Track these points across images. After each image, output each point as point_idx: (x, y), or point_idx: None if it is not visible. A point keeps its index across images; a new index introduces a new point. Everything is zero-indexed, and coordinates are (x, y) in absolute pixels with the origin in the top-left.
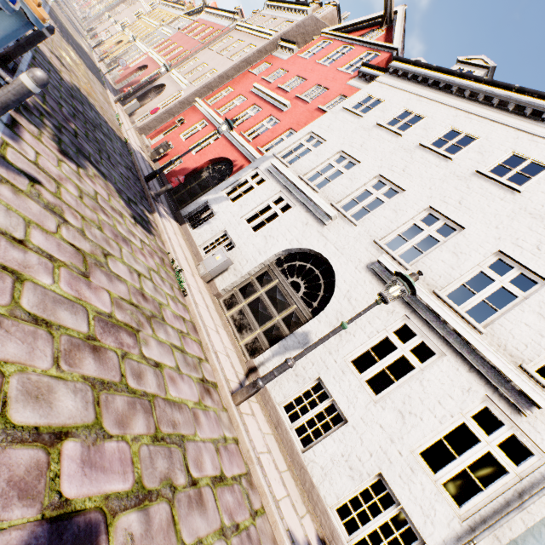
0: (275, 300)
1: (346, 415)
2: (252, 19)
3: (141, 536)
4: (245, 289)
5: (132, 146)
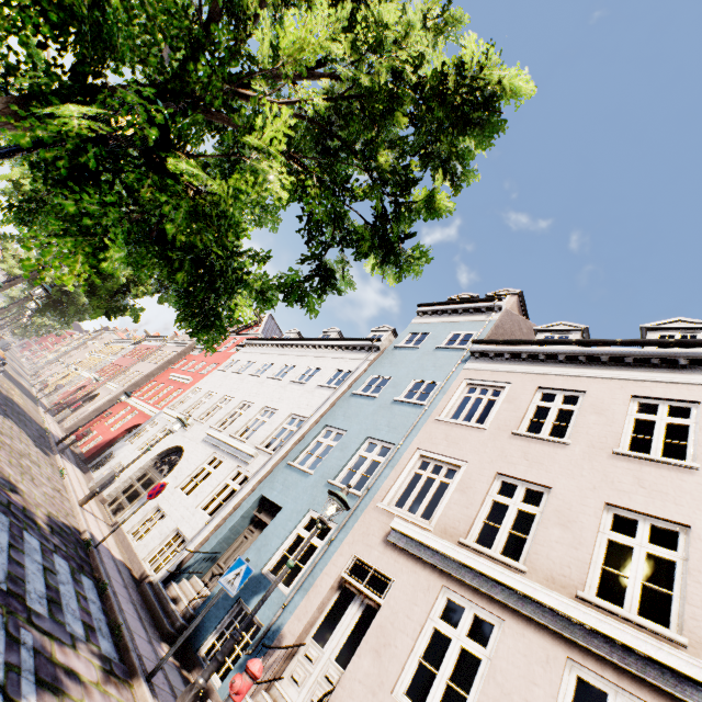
0: (146, 484)
1: (167, 512)
2: (180, 337)
3: (9, 464)
4: (127, 488)
5: (52, 431)
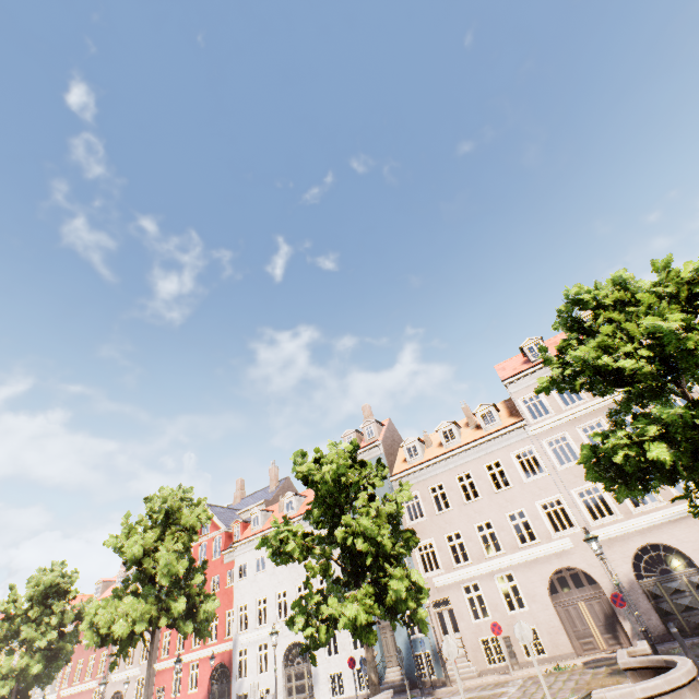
0: (299, 677)
1: (340, 669)
2: None
3: None
4: (289, 692)
5: None
